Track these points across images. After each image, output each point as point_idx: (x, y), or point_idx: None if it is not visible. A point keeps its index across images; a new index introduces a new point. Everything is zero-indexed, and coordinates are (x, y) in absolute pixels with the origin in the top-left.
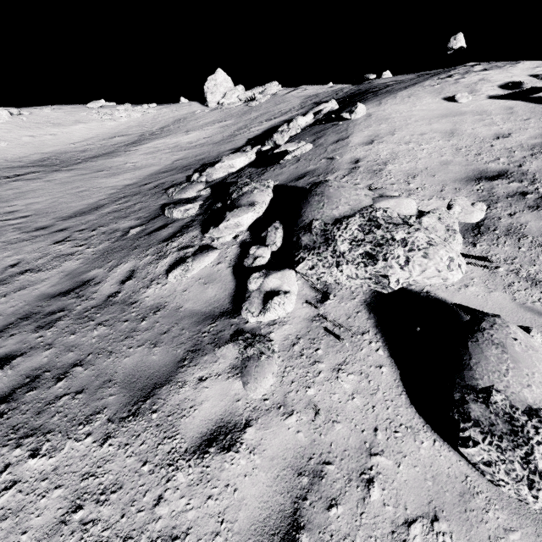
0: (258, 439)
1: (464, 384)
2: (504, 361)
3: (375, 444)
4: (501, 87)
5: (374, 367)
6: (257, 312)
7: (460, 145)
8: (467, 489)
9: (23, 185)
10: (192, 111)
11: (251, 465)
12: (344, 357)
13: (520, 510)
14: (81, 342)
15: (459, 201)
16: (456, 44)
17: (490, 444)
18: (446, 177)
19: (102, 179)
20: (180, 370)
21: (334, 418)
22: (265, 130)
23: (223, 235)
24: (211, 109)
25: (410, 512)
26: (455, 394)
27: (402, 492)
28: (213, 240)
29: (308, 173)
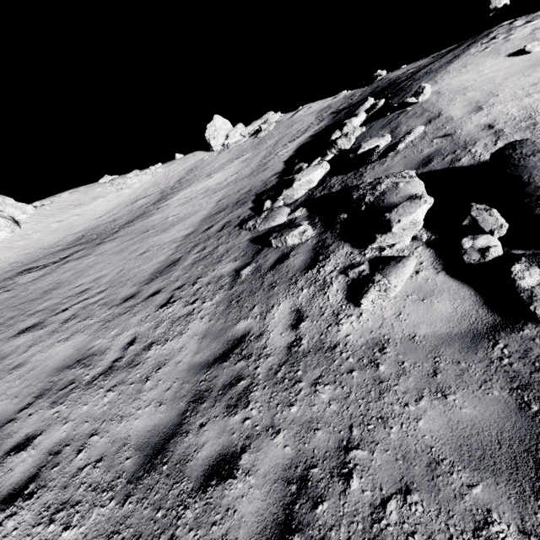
0: None
1: None
2: None
3: None
4: None
5: None
6: None
7: None
8: None
9: (76, 264)
10: (200, 159)
11: None
12: None
13: None
14: (317, 414)
15: None
16: (499, 3)
17: None
18: None
19: (154, 237)
20: None
21: None
22: (296, 150)
23: (403, 238)
24: (218, 152)
25: None
26: None
27: None
28: (381, 250)
29: (432, 155)
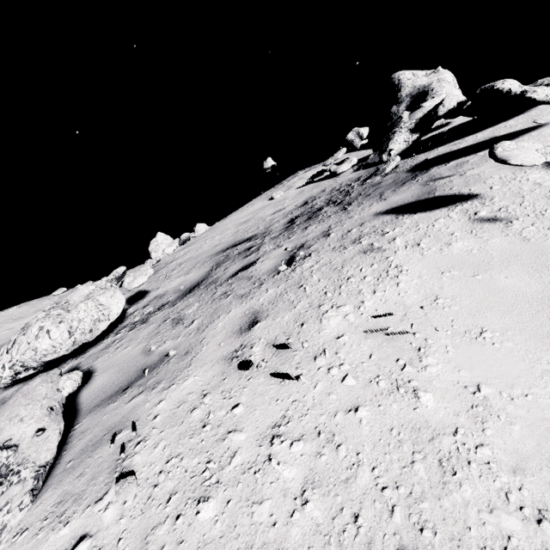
0: None
1: None
2: None
3: None
4: (309, 179)
5: None
6: None
7: (242, 228)
8: None
9: None
10: None
11: None
12: None
13: None
14: None
15: (137, 273)
16: (267, 165)
17: None
18: (206, 256)
19: None
20: None
21: None
22: None
23: None
24: None
25: None
26: None
27: None
28: None
29: None
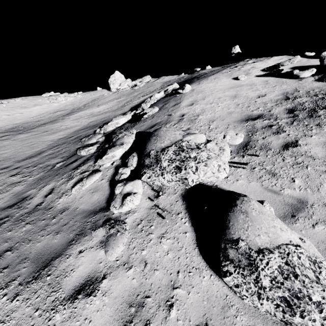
0: (109, 286)
1: (226, 238)
2: (246, 222)
3: (177, 281)
4: (262, 70)
5: (182, 233)
6: (118, 207)
7: (239, 102)
8: (226, 303)
9: None
10: (102, 94)
11: (102, 303)
12: (166, 229)
13: (255, 313)
14: (14, 236)
15: (229, 133)
16: (235, 51)
17: (238, 273)
18: (230, 120)
19: (46, 136)
20: (69, 247)
21: (155, 268)
22: (141, 102)
23: (104, 163)
24: (113, 92)
25: (192, 323)
26: (221, 244)
27: (189, 310)
28: (100, 166)
29: (157, 124)
